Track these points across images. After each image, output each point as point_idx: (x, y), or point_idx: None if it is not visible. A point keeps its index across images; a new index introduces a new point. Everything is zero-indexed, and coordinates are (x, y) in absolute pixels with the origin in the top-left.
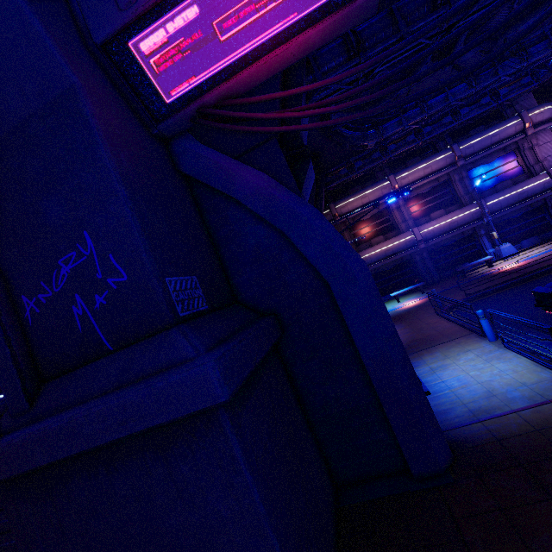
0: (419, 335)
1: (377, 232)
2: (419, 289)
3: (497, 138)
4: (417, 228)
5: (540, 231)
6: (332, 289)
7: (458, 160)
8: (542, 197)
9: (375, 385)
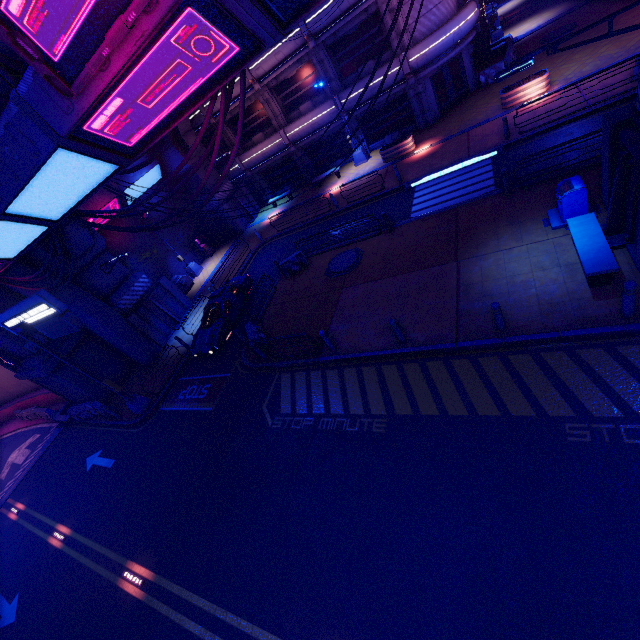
0: (224, 275)
1: (257, 127)
2: (290, 195)
3: (346, 4)
4: (283, 130)
5: (404, 124)
6: (87, 327)
7: (308, 42)
8: (396, 91)
9: (118, 348)
